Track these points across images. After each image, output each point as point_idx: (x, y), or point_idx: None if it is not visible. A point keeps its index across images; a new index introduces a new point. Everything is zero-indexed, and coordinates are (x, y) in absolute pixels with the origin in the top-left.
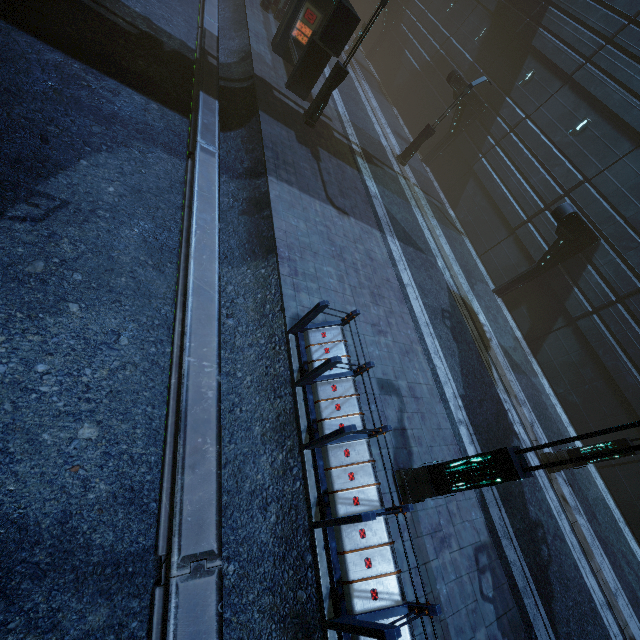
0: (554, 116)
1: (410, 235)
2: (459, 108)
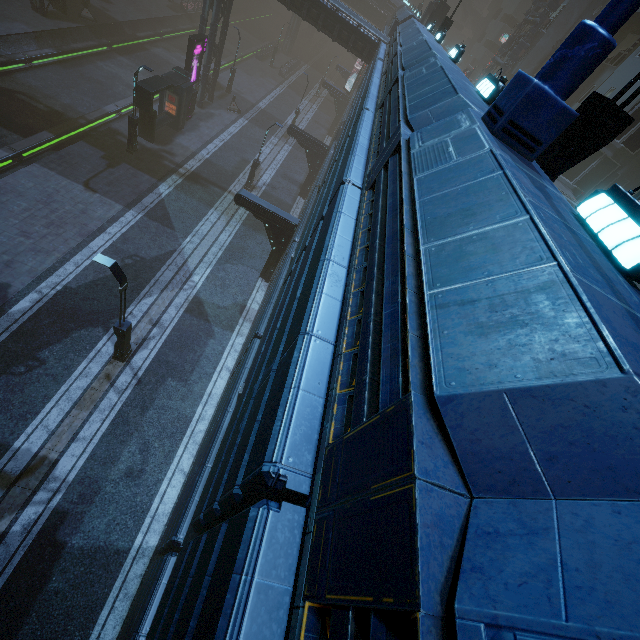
0: None
1: (171, 218)
2: (307, 152)
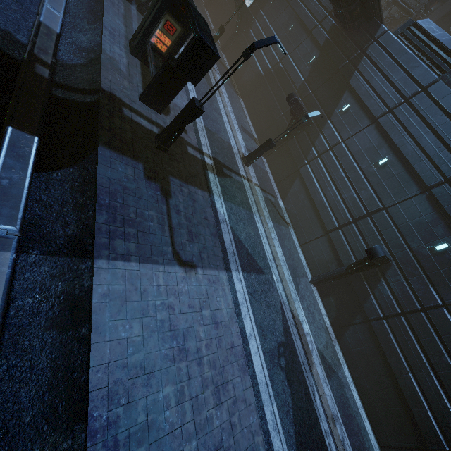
0: (363, 147)
1: (252, 256)
2: (293, 121)
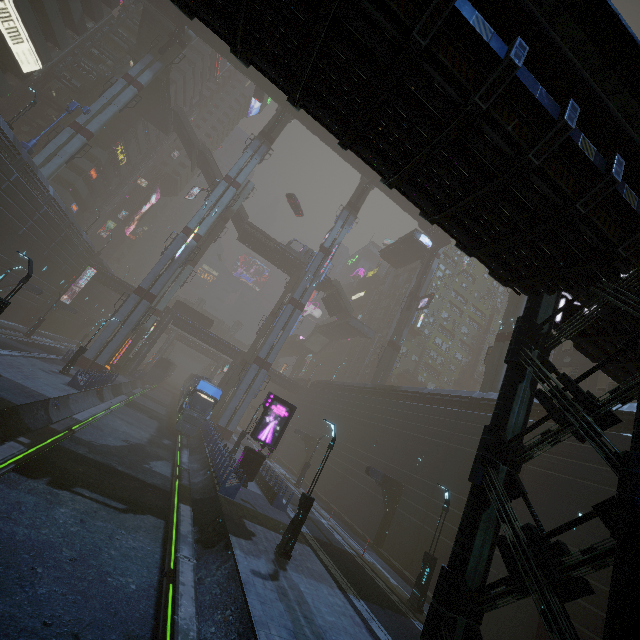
0: None
1: None
2: None
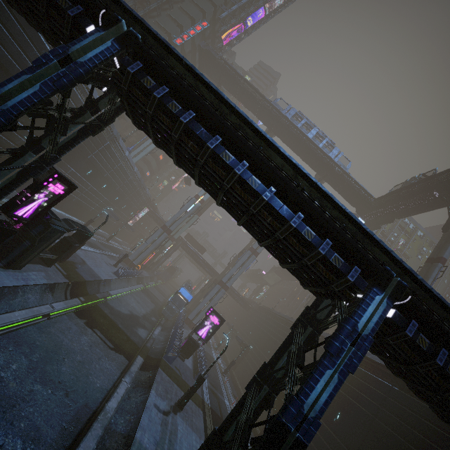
0: None
1: None
2: None
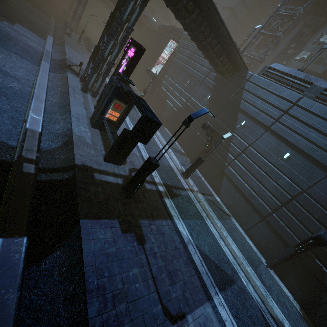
0: (266, 147)
1: (220, 267)
2: (209, 138)
